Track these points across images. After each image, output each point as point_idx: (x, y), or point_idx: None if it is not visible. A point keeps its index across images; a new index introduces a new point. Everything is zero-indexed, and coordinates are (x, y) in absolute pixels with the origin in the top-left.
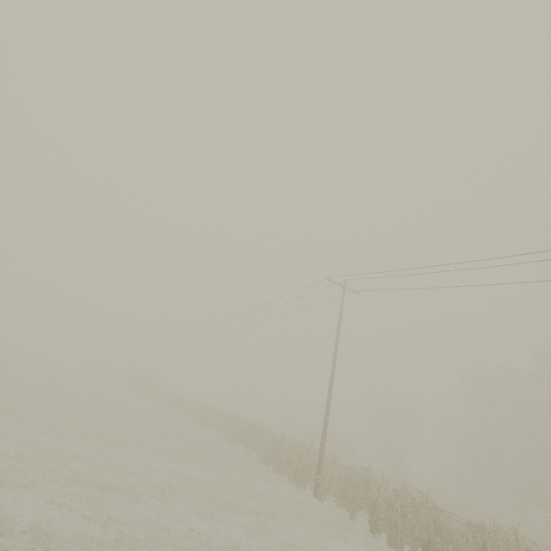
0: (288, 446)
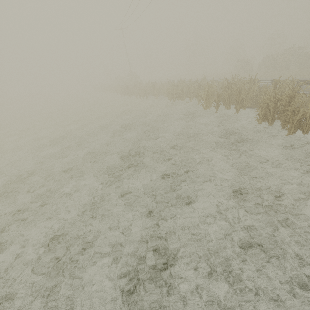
0: (302, 93)
